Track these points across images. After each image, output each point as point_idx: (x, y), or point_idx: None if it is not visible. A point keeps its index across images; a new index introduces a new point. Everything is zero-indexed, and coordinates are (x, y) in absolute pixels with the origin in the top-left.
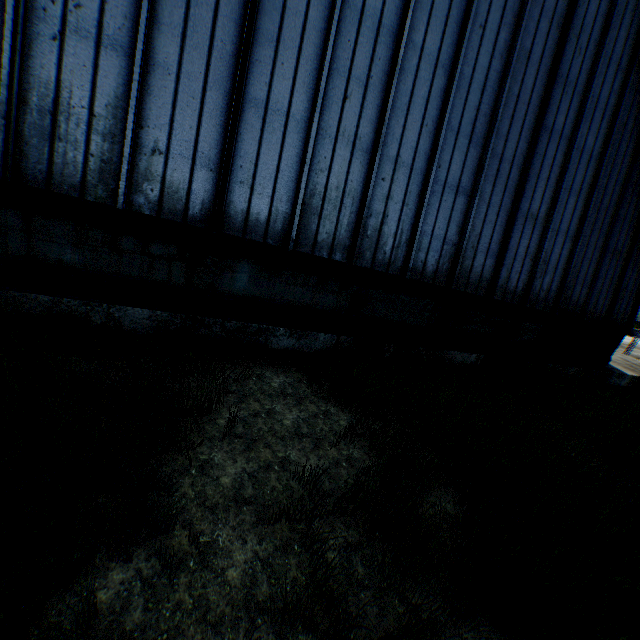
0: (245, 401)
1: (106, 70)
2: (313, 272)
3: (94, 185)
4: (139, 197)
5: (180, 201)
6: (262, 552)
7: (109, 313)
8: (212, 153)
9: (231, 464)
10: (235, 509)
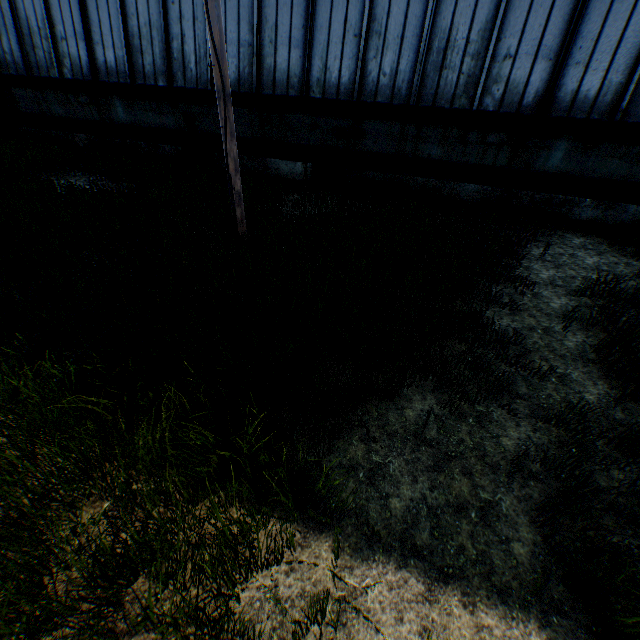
0: (549, 247)
1: (482, 3)
2: (637, 142)
3: (459, 97)
4: (487, 99)
5: (517, 95)
6: (570, 304)
7: (453, 189)
8: (553, 44)
9: (544, 271)
10: (550, 286)
